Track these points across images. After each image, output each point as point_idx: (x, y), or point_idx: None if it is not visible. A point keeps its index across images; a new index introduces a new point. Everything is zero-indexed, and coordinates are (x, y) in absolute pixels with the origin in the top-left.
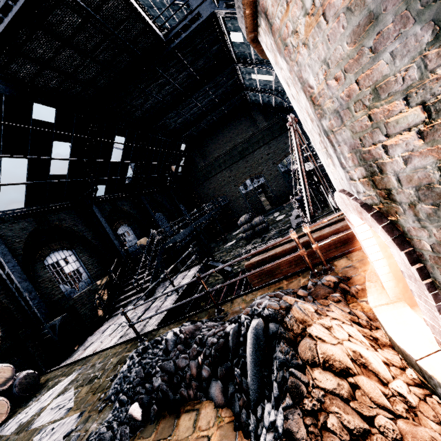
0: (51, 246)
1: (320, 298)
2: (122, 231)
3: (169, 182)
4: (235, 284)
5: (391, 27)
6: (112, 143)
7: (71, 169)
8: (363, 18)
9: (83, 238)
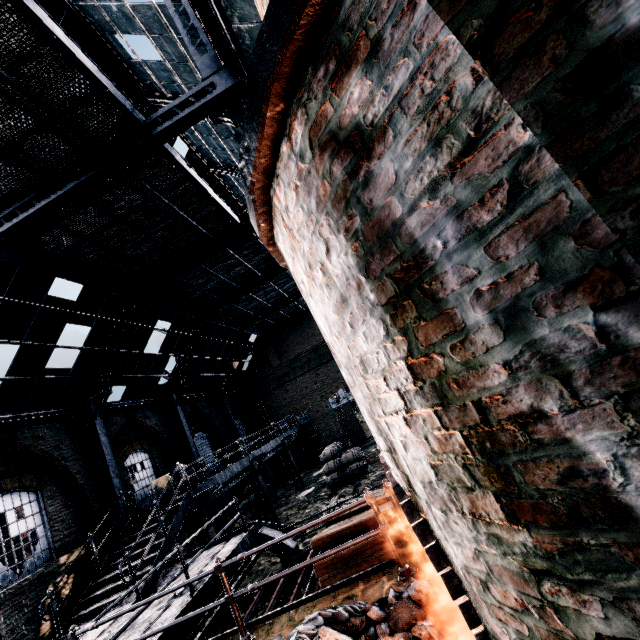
0: (3, 483)
1: (400, 627)
2: (134, 461)
3: (225, 385)
4: (299, 575)
5: (358, 312)
6: (151, 329)
7: (80, 361)
8: (338, 296)
9: (64, 470)
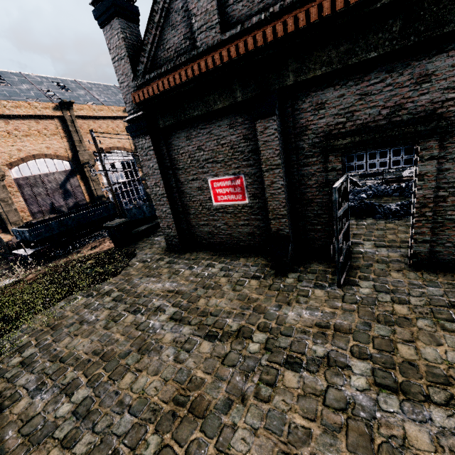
0: None
1: None
2: None
3: None
4: None
5: None
6: None
7: None
8: None
9: None
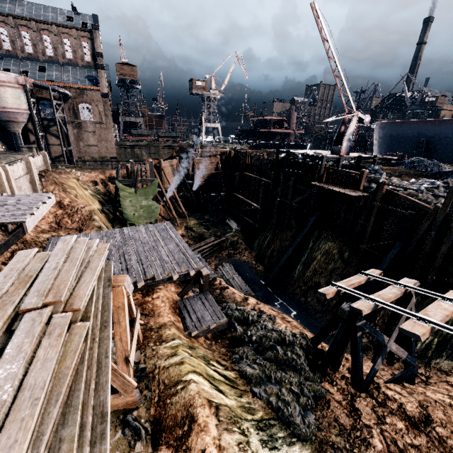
0: None
1: None
2: None
3: None
4: None
5: None
6: None
7: None
8: None
9: None
